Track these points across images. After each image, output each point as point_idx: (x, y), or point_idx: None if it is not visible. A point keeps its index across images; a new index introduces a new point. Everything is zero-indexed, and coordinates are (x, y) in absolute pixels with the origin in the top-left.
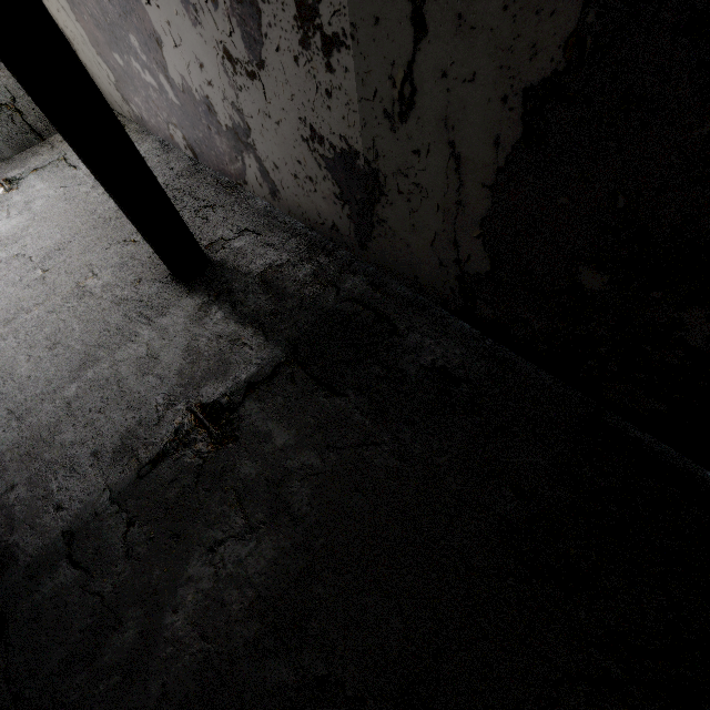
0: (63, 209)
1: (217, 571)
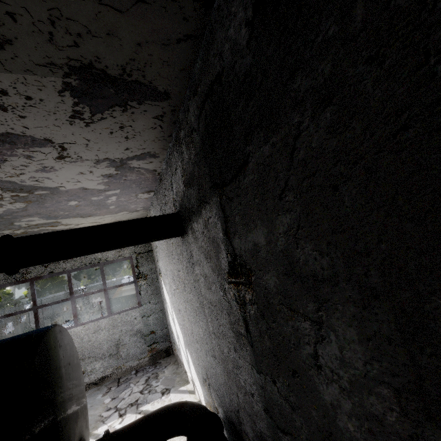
0: (165, 262)
1: (340, 385)
